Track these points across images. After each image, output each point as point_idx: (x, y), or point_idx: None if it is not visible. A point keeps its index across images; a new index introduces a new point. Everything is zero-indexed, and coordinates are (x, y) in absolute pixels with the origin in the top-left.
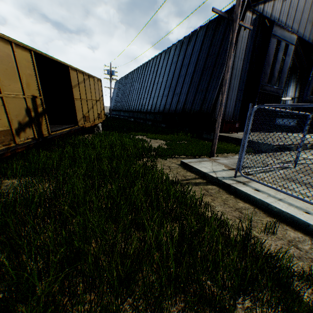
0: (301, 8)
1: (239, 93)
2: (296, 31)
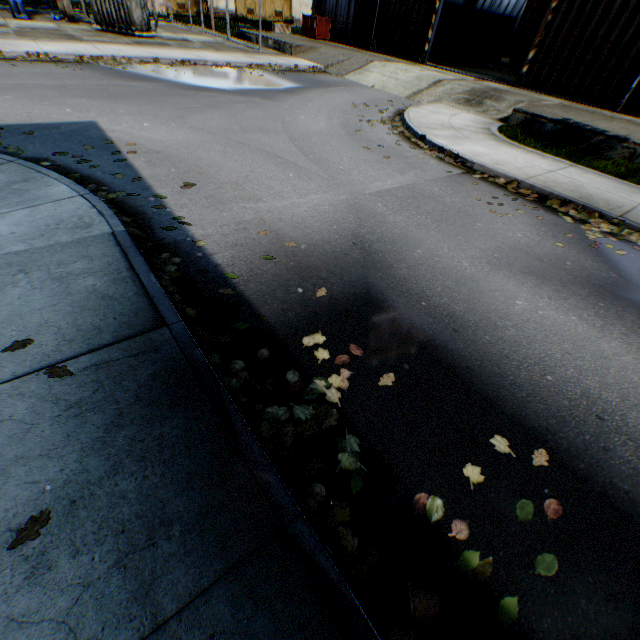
0: None
1: None
2: None
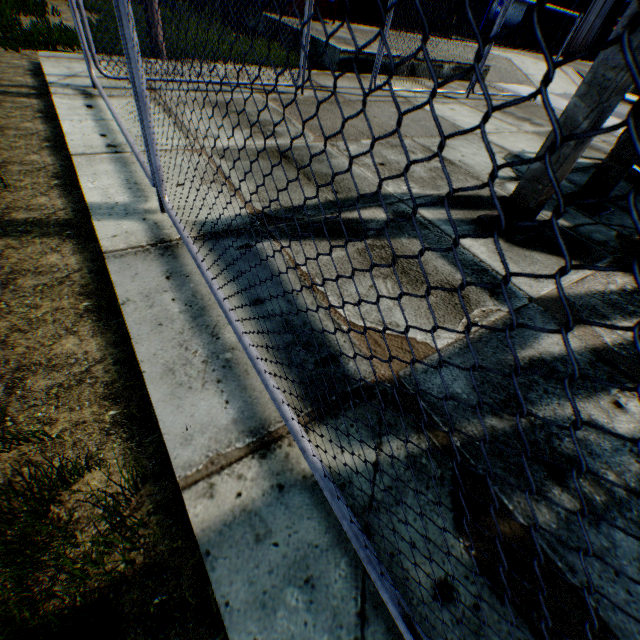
0: None
1: None
2: None
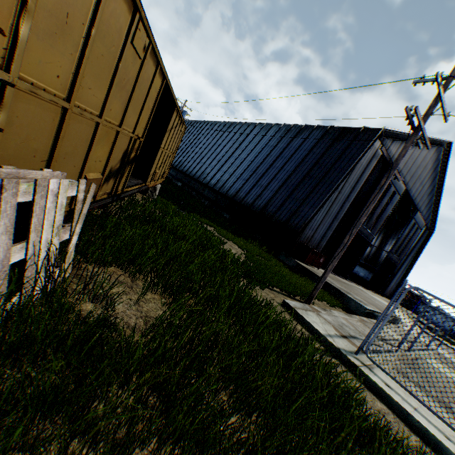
0: (418, 162)
1: (335, 222)
2: (406, 182)
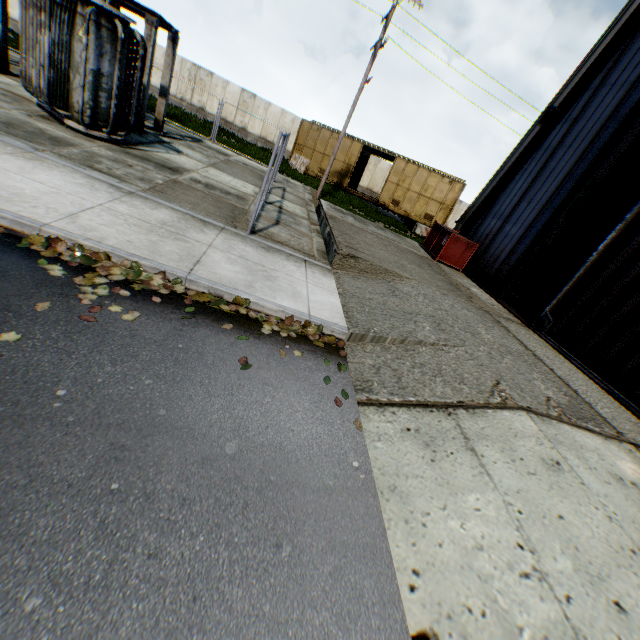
0: None
1: (569, 185)
2: None
